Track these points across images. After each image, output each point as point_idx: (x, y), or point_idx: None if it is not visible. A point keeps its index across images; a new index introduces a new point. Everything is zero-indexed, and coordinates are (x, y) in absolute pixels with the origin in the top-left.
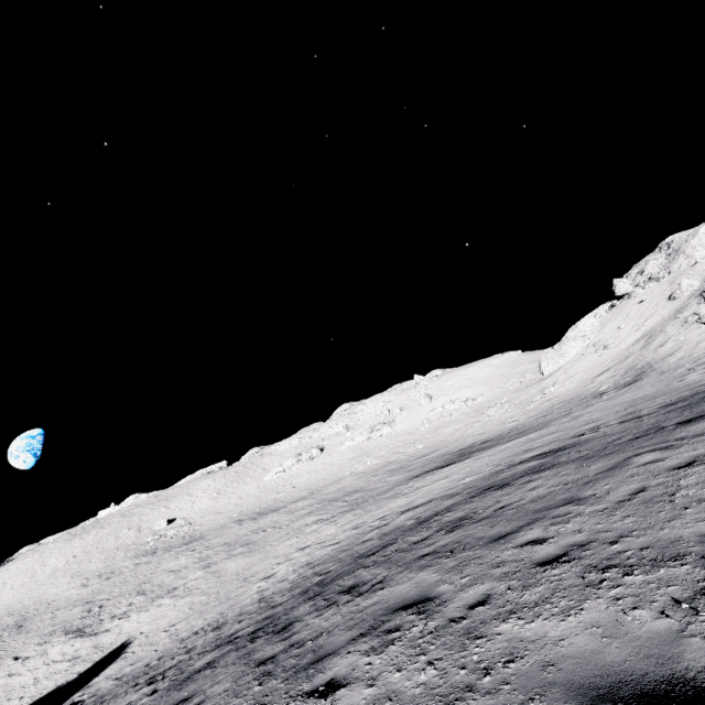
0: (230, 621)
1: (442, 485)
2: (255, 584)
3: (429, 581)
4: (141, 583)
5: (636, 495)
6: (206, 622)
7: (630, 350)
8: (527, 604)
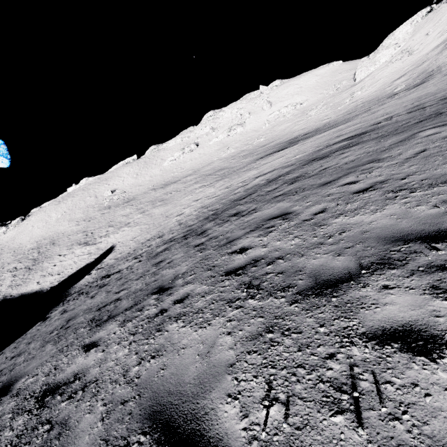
0: (166, 234)
1: (280, 161)
2: (173, 218)
3: (285, 206)
4: (109, 222)
5: (419, 154)
6: (152, 236)
7: (428, 56)
8: (349, 210)
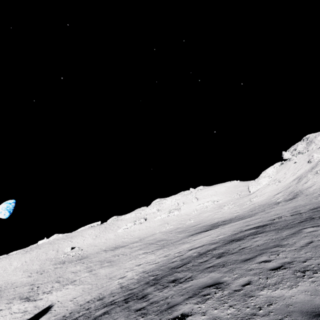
0: (107, 296)
1: (207, 239)
2: (115, 280)
3: (216, 276)
4: (58, 277)
5: (309, 244)
6: (92, 297)
7: (291, 184)
8: (270, 284)
